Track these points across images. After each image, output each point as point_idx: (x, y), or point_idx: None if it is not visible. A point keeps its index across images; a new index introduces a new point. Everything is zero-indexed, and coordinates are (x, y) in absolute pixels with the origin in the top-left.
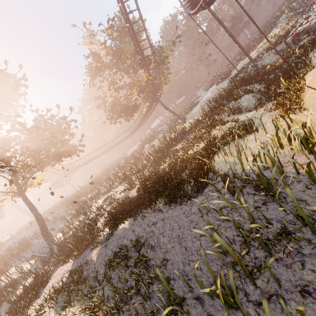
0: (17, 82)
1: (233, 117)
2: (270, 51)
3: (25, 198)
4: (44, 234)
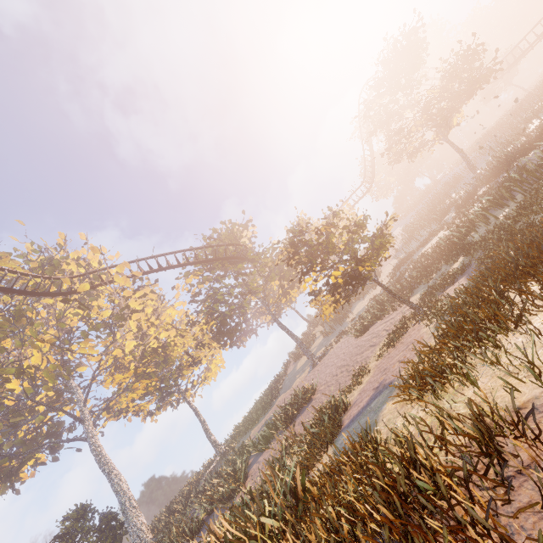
0: (416, 31)
1: None
2: None
3: (449, 142)
4: (470, 168)
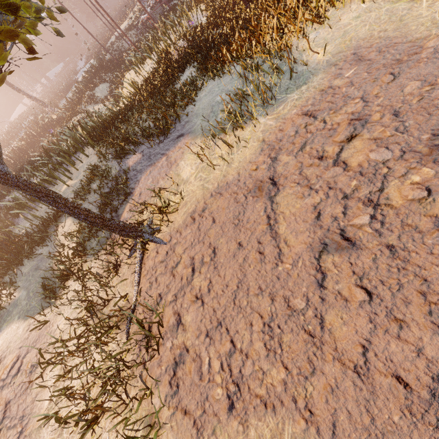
0: None
1: (89, 108)
2: (130, 31)
3: None
4: None
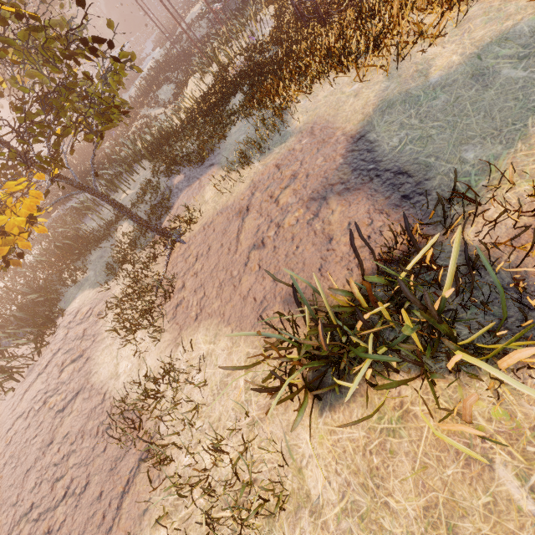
0: None
1: (152, 112)
2: (201, 20)
3: None
4: None
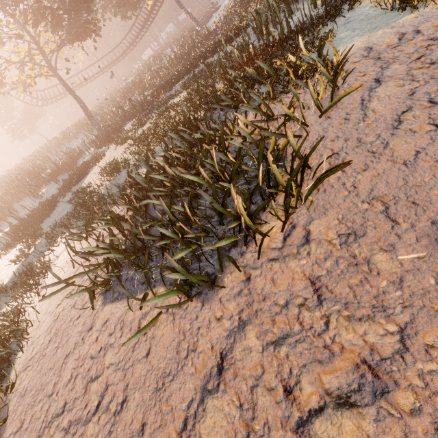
0: None
1: None
2: None
3: (59, 75)
4: (90, 116)
